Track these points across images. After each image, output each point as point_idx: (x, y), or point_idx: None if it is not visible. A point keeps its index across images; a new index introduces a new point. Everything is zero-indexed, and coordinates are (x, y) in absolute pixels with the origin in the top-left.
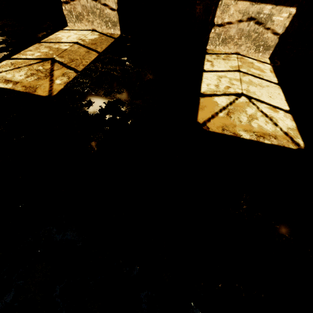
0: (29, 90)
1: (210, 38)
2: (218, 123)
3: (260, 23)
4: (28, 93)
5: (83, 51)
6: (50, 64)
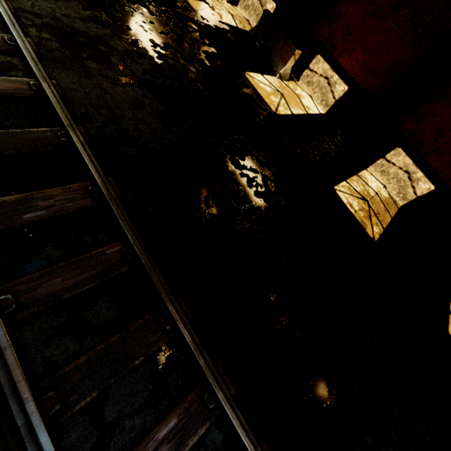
0: (363, 224)
1: None
2: None
3: None
4: (363, 226)
5: (383, 208)
6: (368, 206)
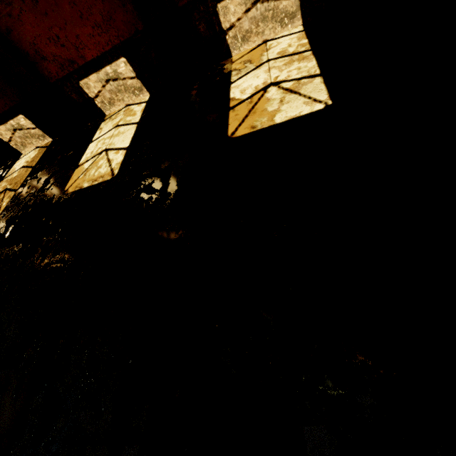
0: None
1: (101, 108)
2: (76, 185)
3: (116, 79)
4: None
5: (24, 172)
6: (4, 194)
